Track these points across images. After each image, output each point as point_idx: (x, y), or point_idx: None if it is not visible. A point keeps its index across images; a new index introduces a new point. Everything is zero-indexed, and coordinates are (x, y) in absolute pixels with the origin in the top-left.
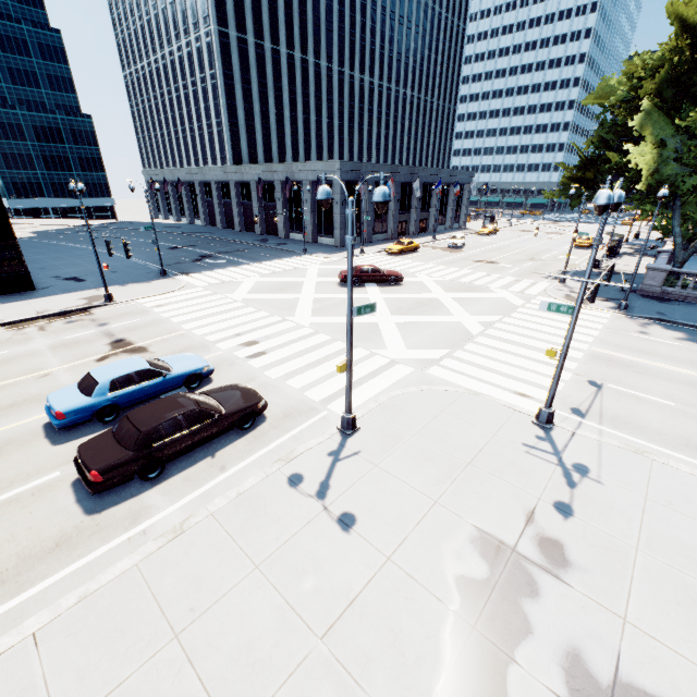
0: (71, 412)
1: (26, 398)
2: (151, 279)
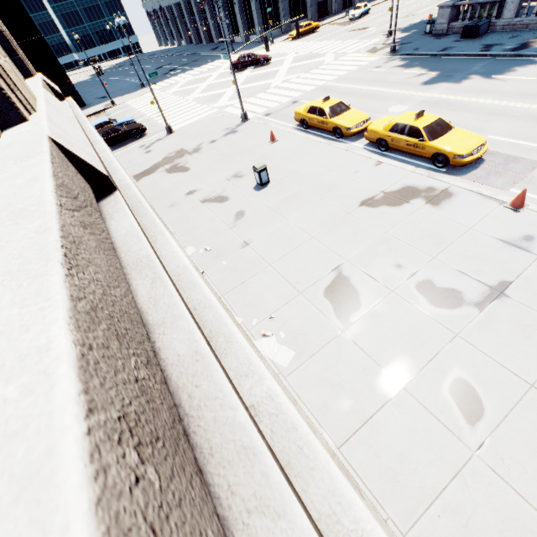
0: None
1: None
2: (136, 90)
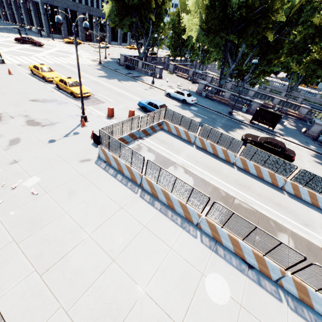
0: None
1: None
2: None
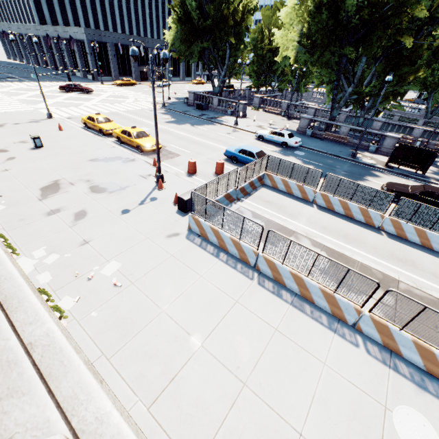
0: None
1: None
2: None
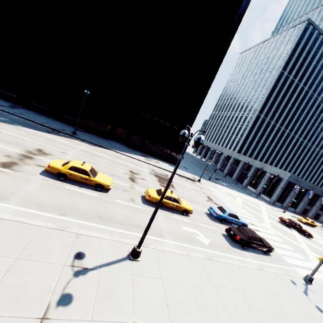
0: (219, 214)
1: (195, 201)
2: (206, 179)
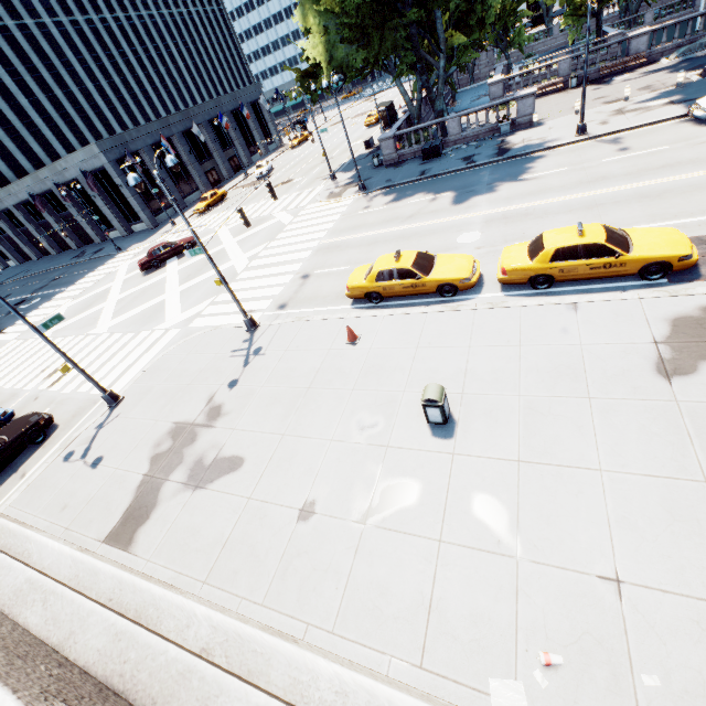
0: None
1: None
2: None
